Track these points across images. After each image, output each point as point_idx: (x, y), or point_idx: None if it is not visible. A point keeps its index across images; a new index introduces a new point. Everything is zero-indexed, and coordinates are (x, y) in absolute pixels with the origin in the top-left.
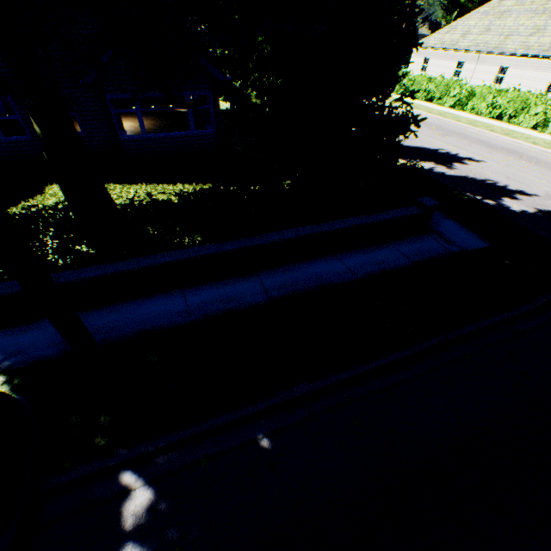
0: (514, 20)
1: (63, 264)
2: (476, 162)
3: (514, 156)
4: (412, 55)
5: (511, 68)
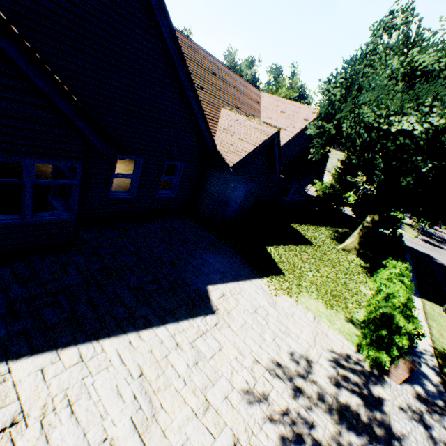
0: None
1: None
2: None
3: None
4: None
5: None
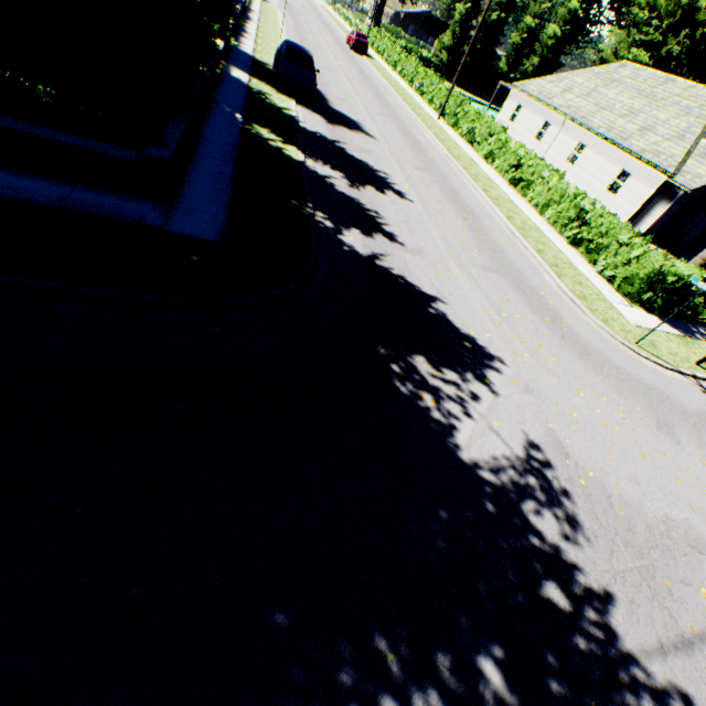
0: (618, 93)
1: None
2: (401, 198)
3: (463, 215)
4: (509, 96)
5: (588, 148)
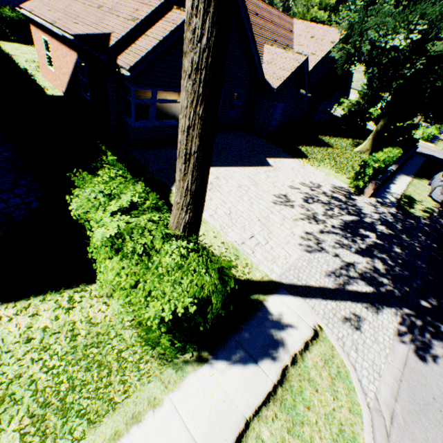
0: None
1: (400, 157)
2: None
3: None
4: None
5: (351, 94)
